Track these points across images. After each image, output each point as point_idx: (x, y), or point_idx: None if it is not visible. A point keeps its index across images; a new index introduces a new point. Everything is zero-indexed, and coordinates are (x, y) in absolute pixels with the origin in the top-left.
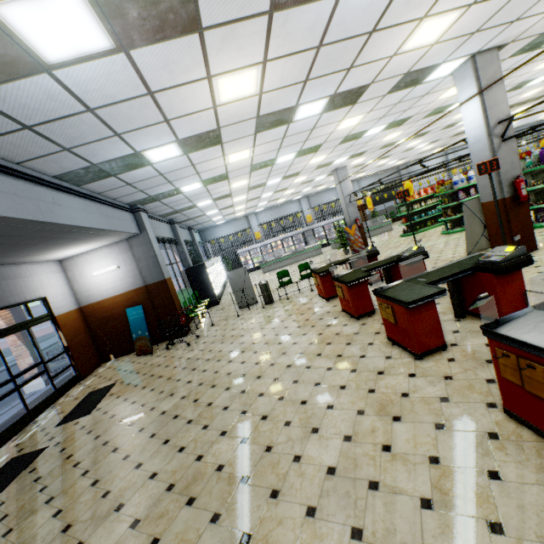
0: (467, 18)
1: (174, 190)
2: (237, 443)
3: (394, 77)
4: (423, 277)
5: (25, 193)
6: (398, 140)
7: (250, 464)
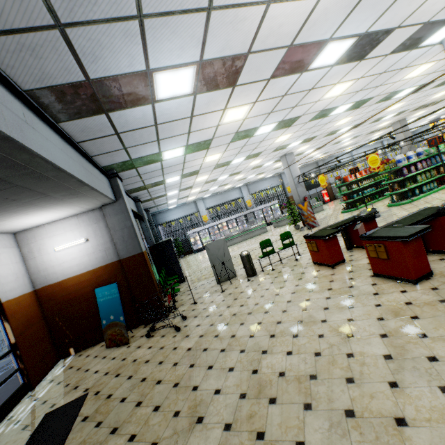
0: None
1: (156, 155)
2: None
3: (414, 26)
4: None
5: None
6: (341, 128)
7: None
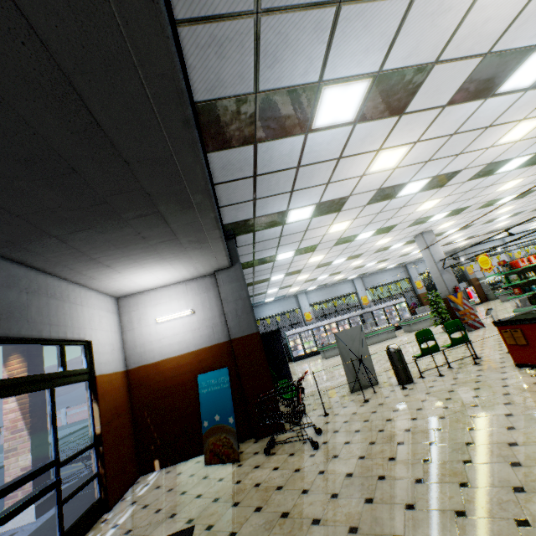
0: None
1: (281, 215)
2: None
3: None
4: None
5: None
6: (503, 197)
7: None
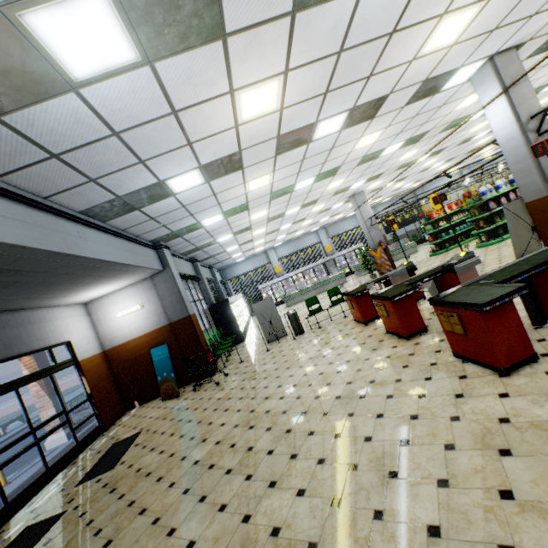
0: (486, 13)
1: (196, 224)
2: (292, 496)
3: (413, 86)
4: (487, 279)
5: (51, 226)
6: (414, 159)
7: (315, 525)
